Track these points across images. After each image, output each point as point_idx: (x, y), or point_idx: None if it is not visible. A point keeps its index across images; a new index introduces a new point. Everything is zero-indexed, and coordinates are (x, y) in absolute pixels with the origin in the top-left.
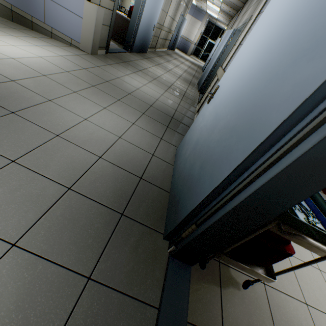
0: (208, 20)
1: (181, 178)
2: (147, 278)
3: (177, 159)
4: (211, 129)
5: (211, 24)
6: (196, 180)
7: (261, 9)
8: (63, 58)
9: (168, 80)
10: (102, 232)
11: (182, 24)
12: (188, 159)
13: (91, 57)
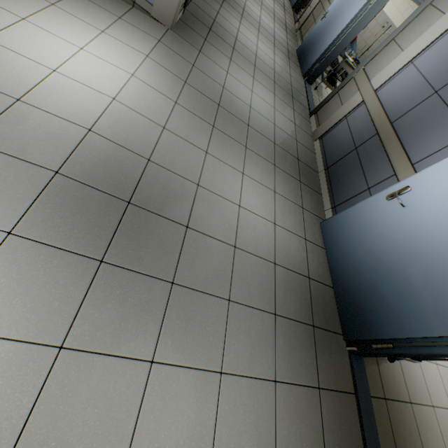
0: None
1: (356, 284)
2: (343, 375)
3: (331, 245)
4: (406, 256)
5: None
6: (392, 308)
7: None
8: (153, 63)
9: (267, 61)
10: (309, 348)
11: None
12: (364, 266)
13: (175, 39)
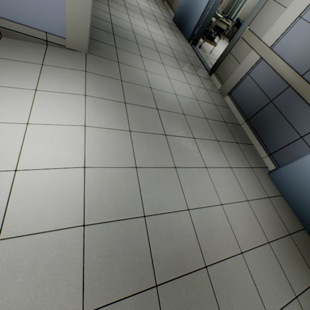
0: None
1: None
2: None
3: (289, 193)
4: None
5: None
6: None
7: None
8: (94, 100)
9: (162, 41)
10: None
11: None
12: None
13: (95, 62)
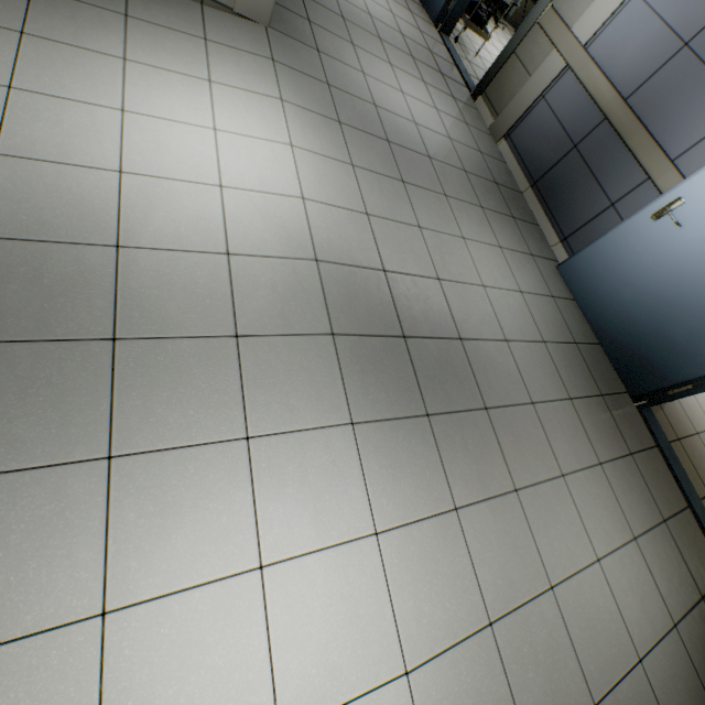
0: None
1: (632, 333)
2: (642, 432)
3: (583, 293)
4: (693, 285)
5: None
6: (686, 348)
7: None
8: (295, 110)
9: (386, 19)
10: (608, 420)
11: None
12: (638, 309)
13: (283, 45)
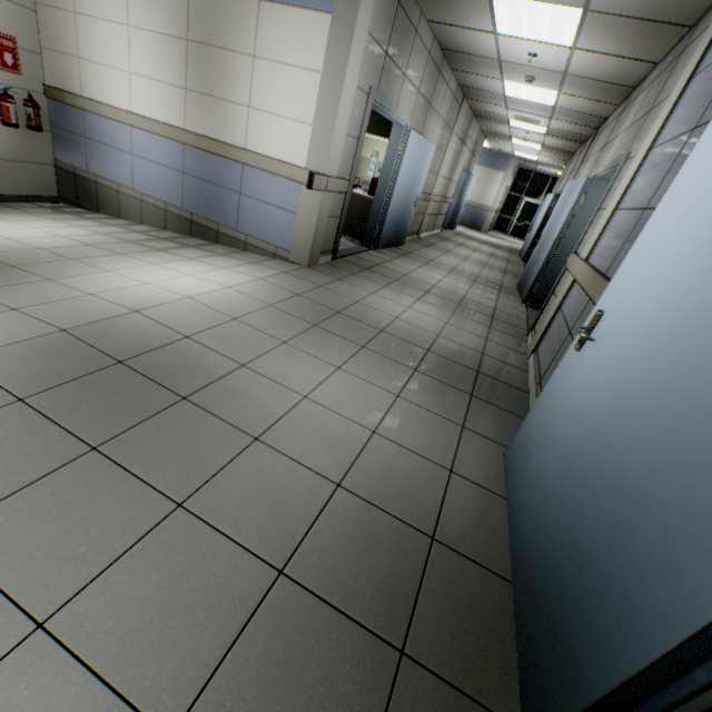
0: (517, 166)
1: (544, 546)
2: None
3: (514, 482)
4: (612, 423)
5: (525, 172)
6: (605, 574)
7: (653, 140)
8: (264, 282)
9: (453, 290)
10: (358, 709)
11: (466, 184)
12: (555, 493)
13: (308, 272)
